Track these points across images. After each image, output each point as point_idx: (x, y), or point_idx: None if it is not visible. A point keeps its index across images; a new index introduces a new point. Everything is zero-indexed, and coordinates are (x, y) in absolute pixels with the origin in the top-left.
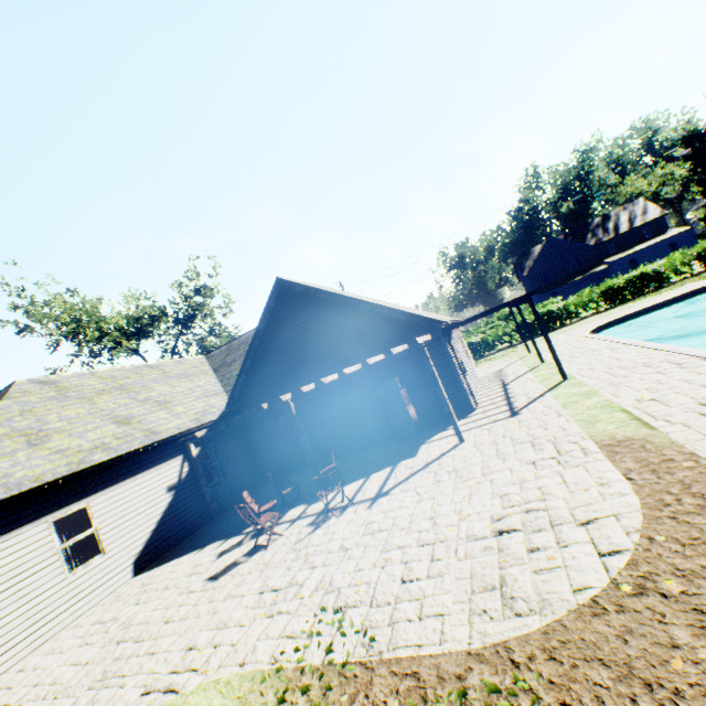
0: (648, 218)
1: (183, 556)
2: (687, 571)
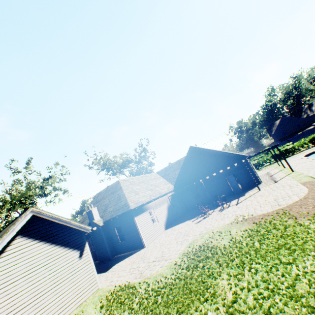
0: None
1: (178, 224)
2: (313, 195)
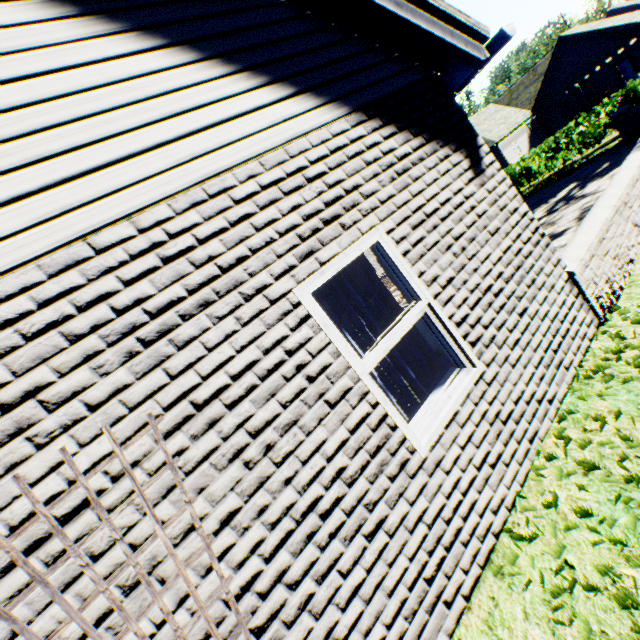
0: None
1: None
2: None
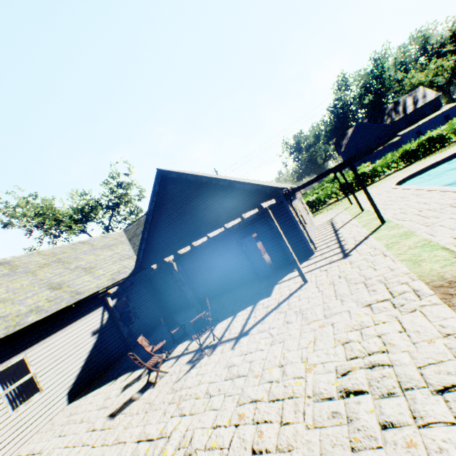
0: (427, 100)
1: (102, 386)
2: None
